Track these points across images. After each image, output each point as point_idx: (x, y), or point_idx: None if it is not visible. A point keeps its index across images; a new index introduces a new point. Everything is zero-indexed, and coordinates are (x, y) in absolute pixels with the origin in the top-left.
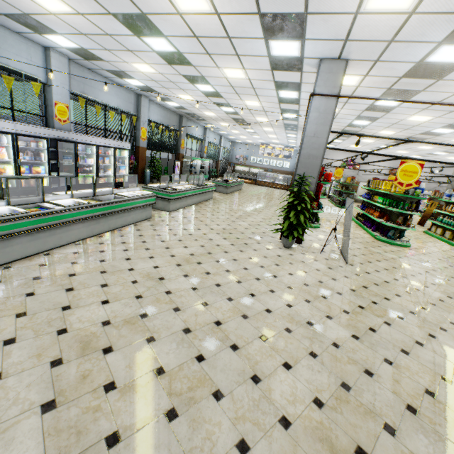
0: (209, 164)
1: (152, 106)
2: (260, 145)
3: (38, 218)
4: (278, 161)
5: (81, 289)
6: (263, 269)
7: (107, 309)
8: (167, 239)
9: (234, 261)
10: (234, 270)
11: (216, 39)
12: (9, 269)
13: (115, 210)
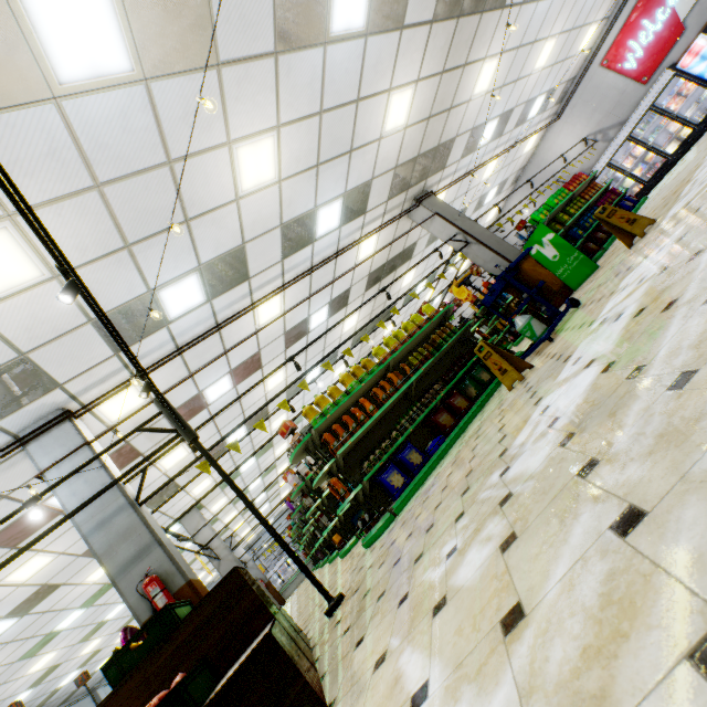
0: None
1: None
2: None
3: None
4: None
5: None
6: None
7: None
8: None
9: None
10: None
11: None
12: None
13: None
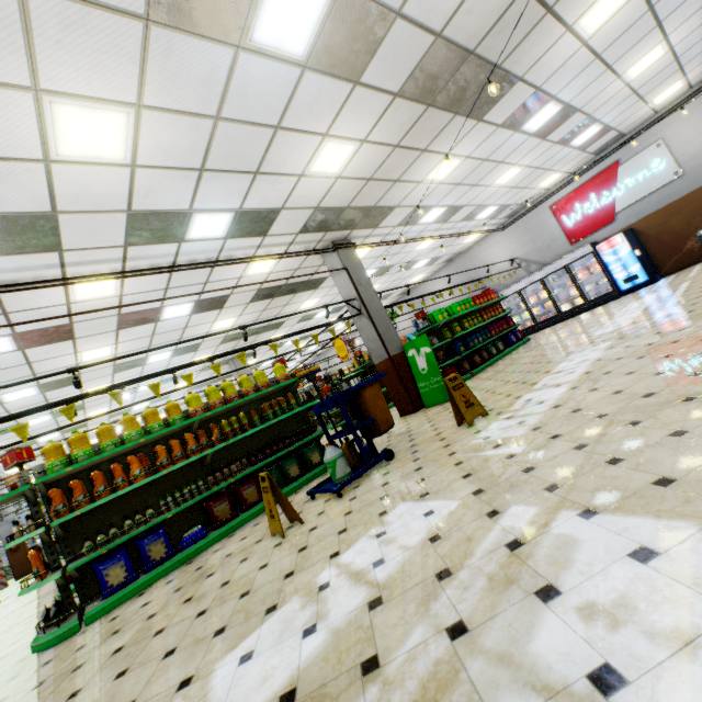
0: None
1: None
2: None
3: None
4: None
5: None
6: None
7: None
8: None
9: None
10: None
11: None
12: None
13: None
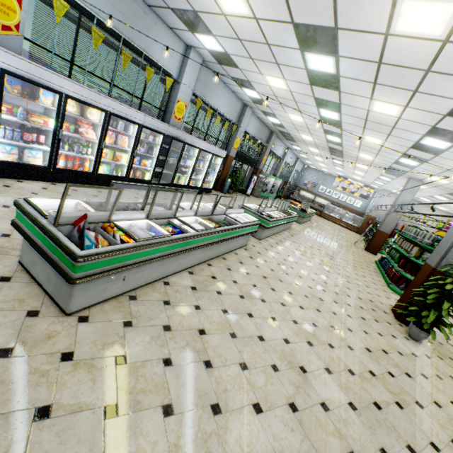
0: (279, 184)
1: (252, 118)
2: (337, 176)
3: (175, 242)
4: (349, 197)
5: (221, 368)
6: (413, 382)
7: (266, 428)
8: (276, 287)
9: (368, 352)
10: (379, 374)
11: (405, 69)
12: (135, 301)
13: (229, 237)
